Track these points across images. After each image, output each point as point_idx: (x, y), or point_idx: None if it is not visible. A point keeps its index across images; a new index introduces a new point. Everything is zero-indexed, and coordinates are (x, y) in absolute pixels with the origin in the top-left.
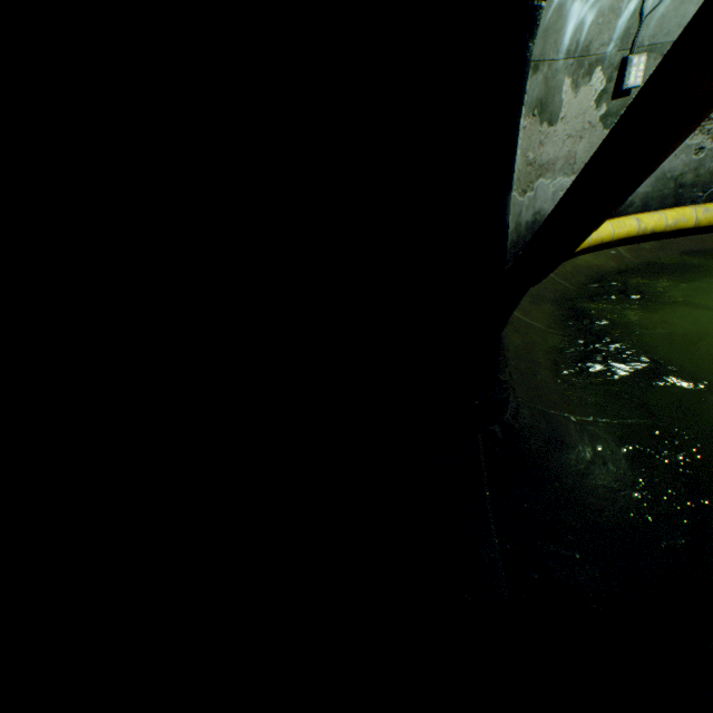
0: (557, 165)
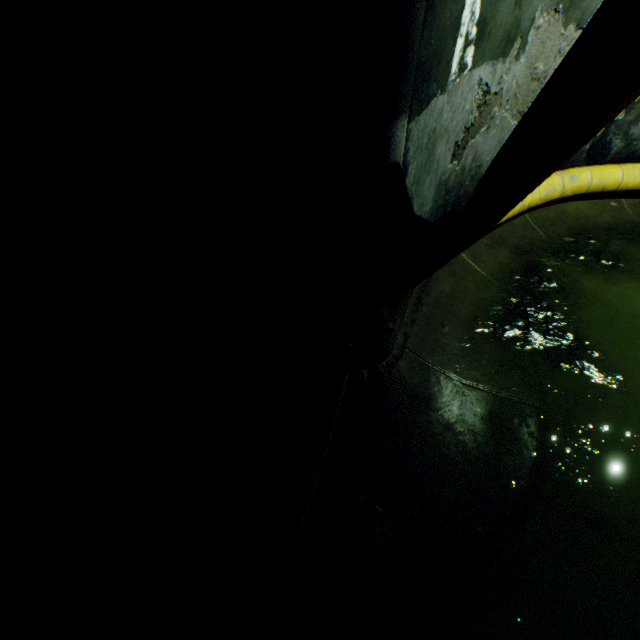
0: None
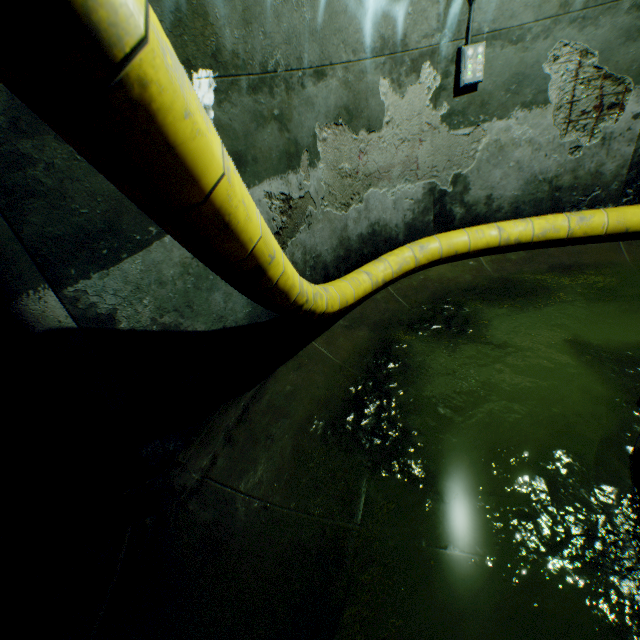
0: (394, 172)
